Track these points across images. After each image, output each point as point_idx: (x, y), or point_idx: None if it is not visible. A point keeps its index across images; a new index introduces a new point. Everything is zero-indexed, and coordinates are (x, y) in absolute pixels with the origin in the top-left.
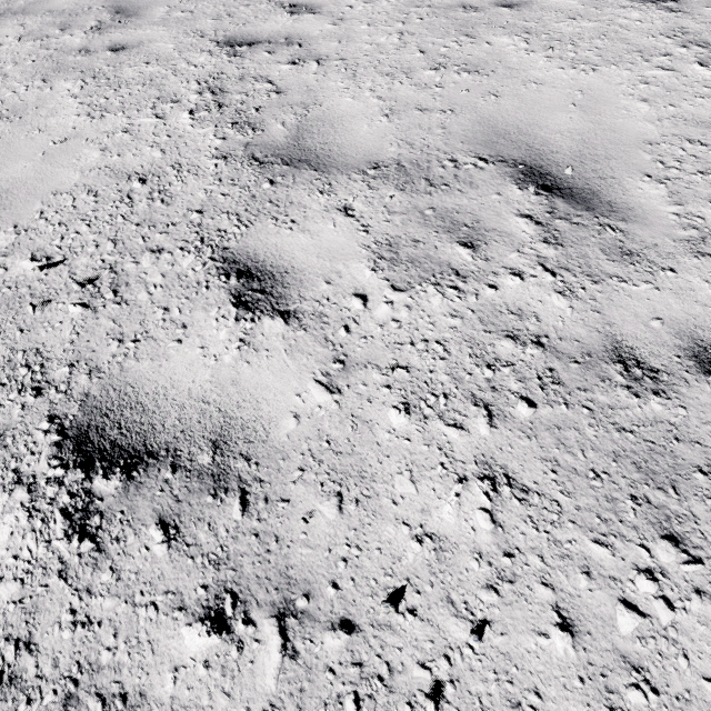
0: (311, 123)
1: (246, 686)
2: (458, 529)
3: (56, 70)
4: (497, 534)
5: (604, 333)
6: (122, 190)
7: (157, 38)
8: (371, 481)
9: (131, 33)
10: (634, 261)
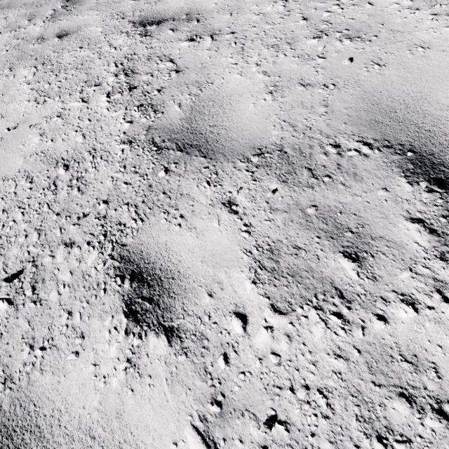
0: (203, 104)
1: None
2: None
3: (19, 58)
4: None
5: None
6: (50, 176)
7: (91, 22)
8: None
9: (74, 19)
10: None
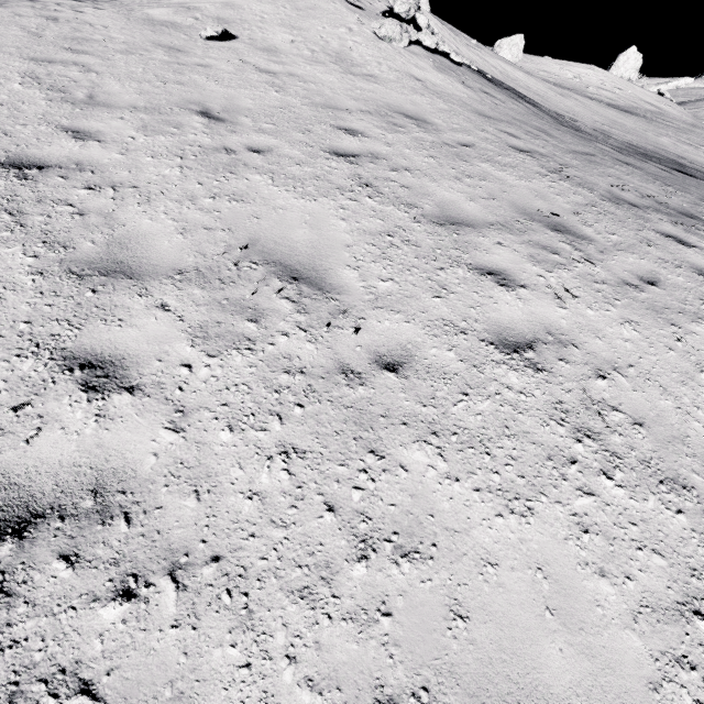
0: (98, 94)
1: (104, 196)
2: (170, 174)
3: None
4: (182, 174)
5: (222, 145)
6: None
7: None
8: (141, 169)
9: None
10: (236, 133)
